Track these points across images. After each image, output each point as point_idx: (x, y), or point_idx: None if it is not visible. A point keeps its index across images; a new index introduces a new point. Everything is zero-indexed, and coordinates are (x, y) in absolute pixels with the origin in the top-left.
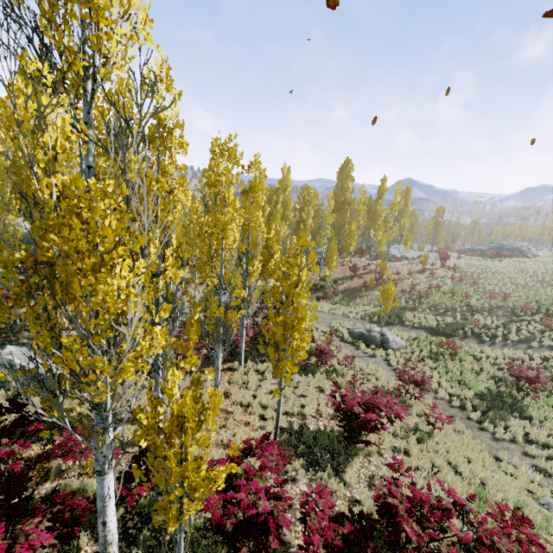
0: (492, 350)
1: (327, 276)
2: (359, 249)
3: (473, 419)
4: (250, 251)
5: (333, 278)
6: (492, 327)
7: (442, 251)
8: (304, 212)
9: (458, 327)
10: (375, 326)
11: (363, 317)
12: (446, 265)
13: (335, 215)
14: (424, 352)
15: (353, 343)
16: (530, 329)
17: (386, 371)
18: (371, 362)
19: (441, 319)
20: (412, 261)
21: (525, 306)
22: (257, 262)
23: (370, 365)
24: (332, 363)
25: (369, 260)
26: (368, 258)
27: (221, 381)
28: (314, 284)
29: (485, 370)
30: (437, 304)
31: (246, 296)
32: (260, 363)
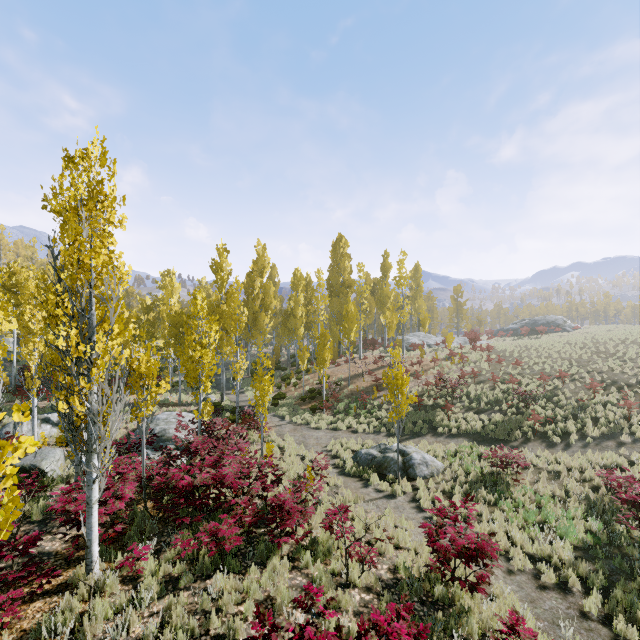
0: (571, 456)
1: (329, 378)
2: (369, 340)
3: (591, 615)
4: (84, 313)
5: (336, 379)
6: (558, 420)
7: (470, 332)
8: (292, 299)
9: (513, 427)
10: (394, 440)
11: (377, 429)
12: (477, 346)
13: (334, 301)
14: (473, 476)
15: (361, 475)
16: (609, 416)
17: (415, 523)
18: (387, 509)
19: (487, 417)
20: (436, 347)
21: (592, 384)
22: (105, 335)
23: (383, 517)
24: (312, 525)
25: (384, 353)
26: (383, 351)
27: (9, 636)
28: (309, 390)
29: (572, 493)
30: (477, 397)
31: (93, 412)
32: (147, 556)
